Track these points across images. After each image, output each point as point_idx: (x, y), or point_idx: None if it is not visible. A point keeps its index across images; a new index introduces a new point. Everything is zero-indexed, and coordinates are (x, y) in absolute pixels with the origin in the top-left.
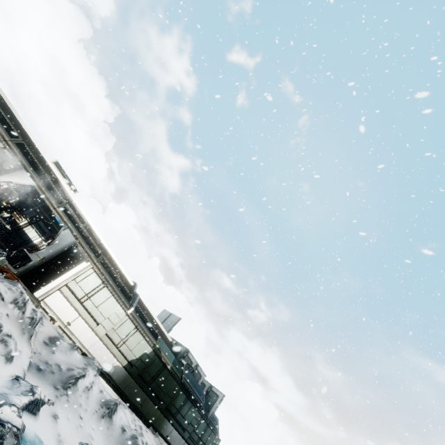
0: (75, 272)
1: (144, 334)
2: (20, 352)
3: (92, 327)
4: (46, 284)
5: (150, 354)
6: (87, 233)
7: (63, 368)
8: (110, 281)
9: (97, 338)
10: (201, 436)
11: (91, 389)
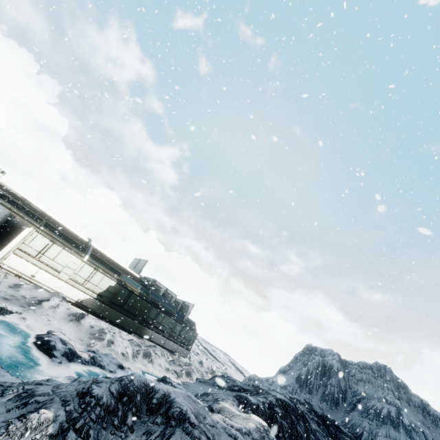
0: (22, 238)
1: (105, 273)
2: None
3: (55, 275)
4: None
5: (115, 286)
6: (23, 205)
7: (28, 297)
8: (59, 239)
9: (63, 282)
10: (179, 333)
11: (57, 307)
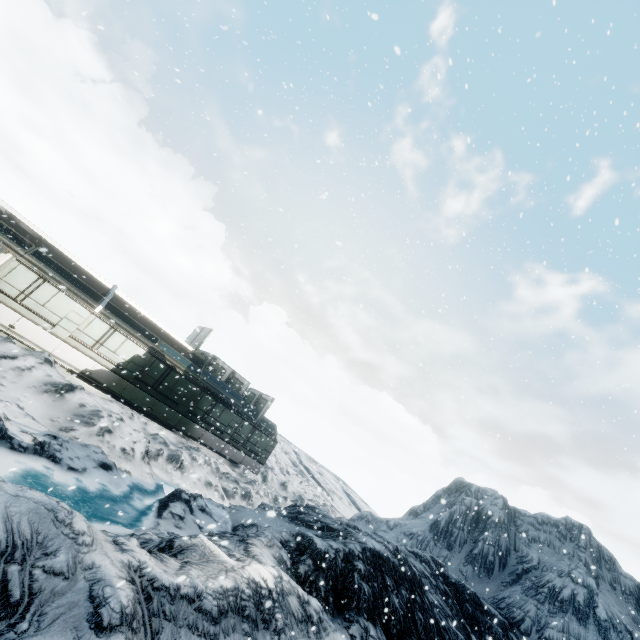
0: None
1: (130, 335)
2: None
3: (47, 329)
4: None
5: (145, 356)
6: None
7: None
8: (55, 277)
9: (60, 341)
10: (248, 438)
11: (29, 371)
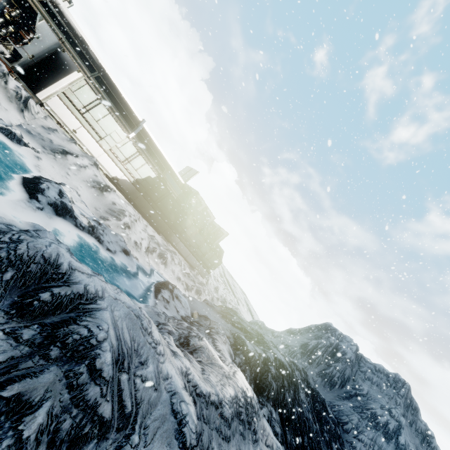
0: (69, 81)
1: (148, 161)
2: (6, 110)
3: (96, 140)
4: (44, 88)
5: (154, 179)
6: (77, 43)
7: (55, 143)
8: (108, 101)
9: (103, 152)
10: (205, 254)
11: (84, 168)
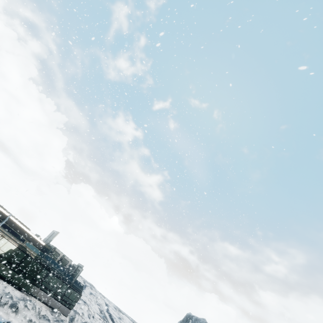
0: None
1: (10, 239)
2: None
3: None
4: None
5: (15, 249)
6: None
7: None
8: None
9: None
10: (64, 293)
11: None
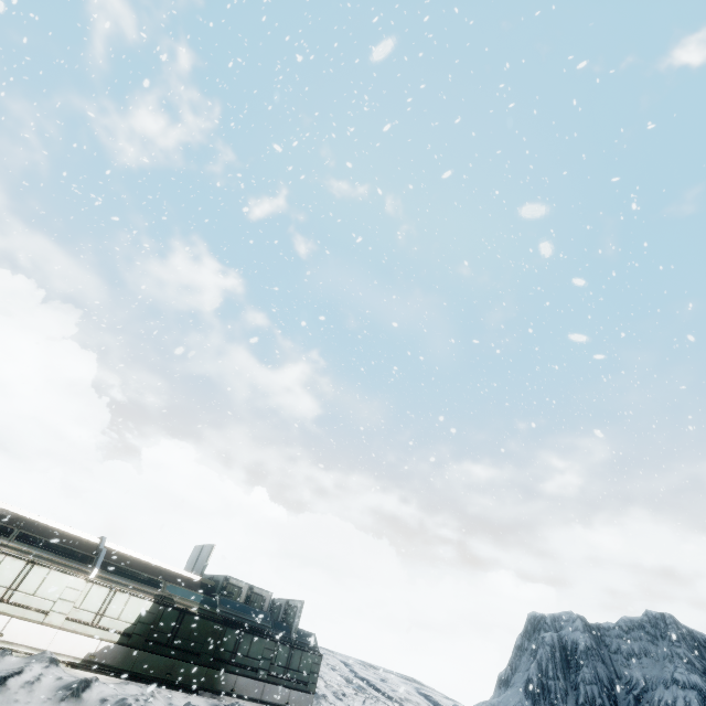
0: None
1: (132, 590)
2: None
3: (39, 622)
4: None
5: (152, 609)
6: None
7: None
8: (43, 555)
9: (56, 630)
10: (287, 665)
11: (38, 681)
